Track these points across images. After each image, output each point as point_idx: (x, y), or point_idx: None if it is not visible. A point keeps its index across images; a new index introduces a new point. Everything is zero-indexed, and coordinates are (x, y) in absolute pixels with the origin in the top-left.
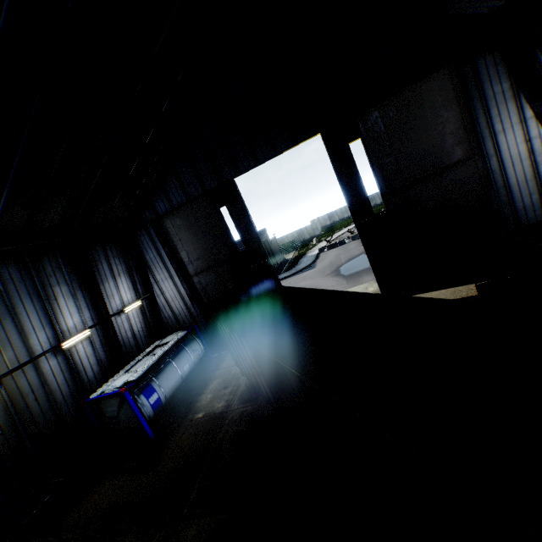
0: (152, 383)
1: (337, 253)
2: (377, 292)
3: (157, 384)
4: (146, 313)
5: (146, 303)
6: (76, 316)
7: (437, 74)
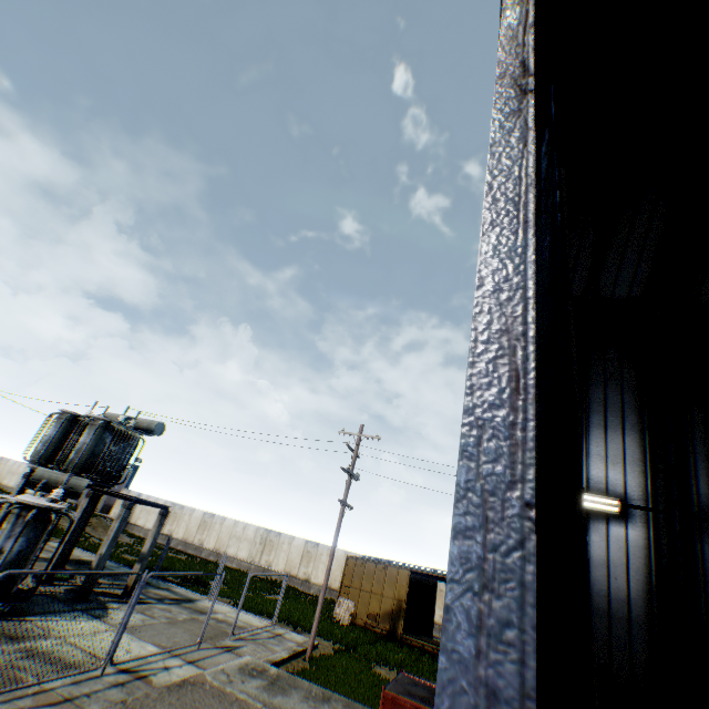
0: None
1: None
2: None
3: None
4: None
5: None
6: None
7: None
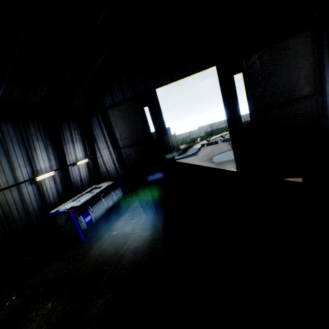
0: (88, 209)
1: (212, 148)
2: None
3: (91, 210)
4: (90, 167)
5: (91, 161)
6: (47, 162)
7: (302, 34)
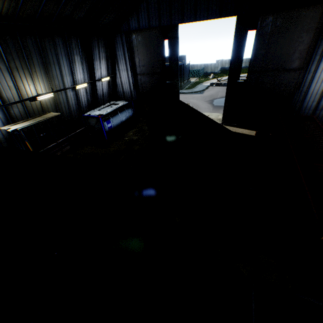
0: (109, 119)
1: (218, 90)
2: (221, 119)
3: (112, 120)
4: (110, 85)
5: (111, 80)
6: (82, 75)
7: (316, 8)
